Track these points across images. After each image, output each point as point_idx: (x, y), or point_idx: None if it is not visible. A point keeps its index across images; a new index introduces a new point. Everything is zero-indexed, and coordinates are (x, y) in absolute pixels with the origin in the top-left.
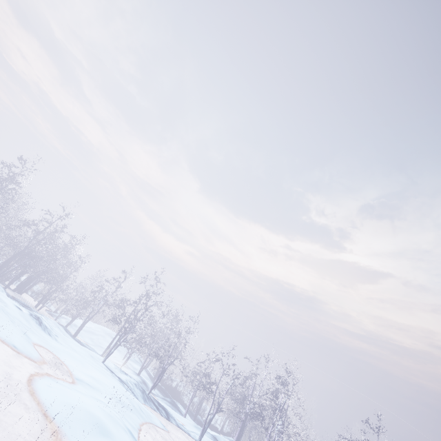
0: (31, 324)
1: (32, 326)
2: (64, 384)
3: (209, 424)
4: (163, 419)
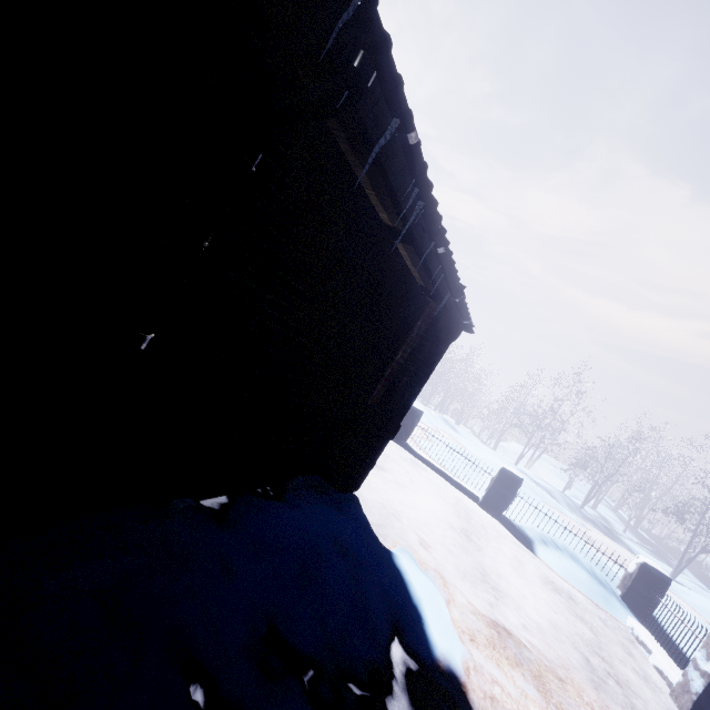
0: (438, 421)
1: (439, 423)
2: None
3: (687, 563)
4: (602, 535)
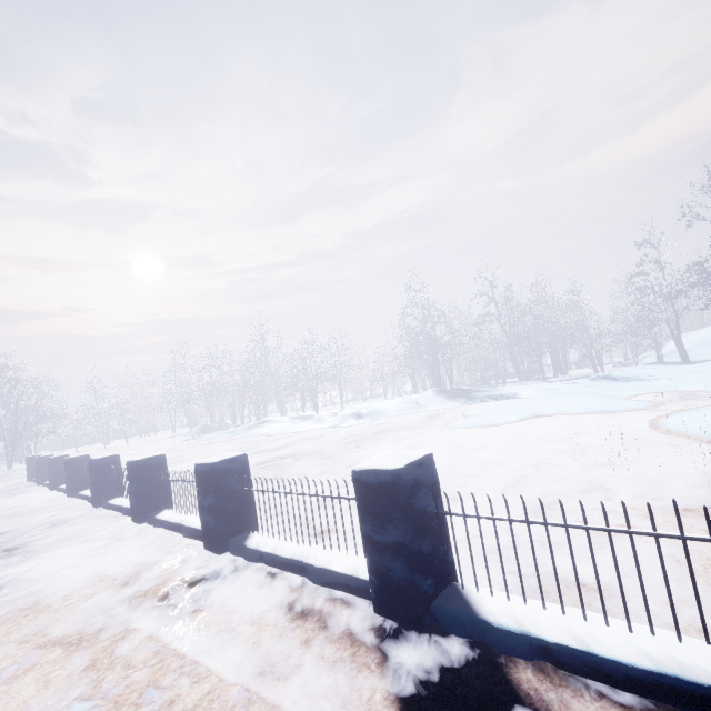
0: (603, 387)
1: (607, 387)
2: None
3: None
4: None
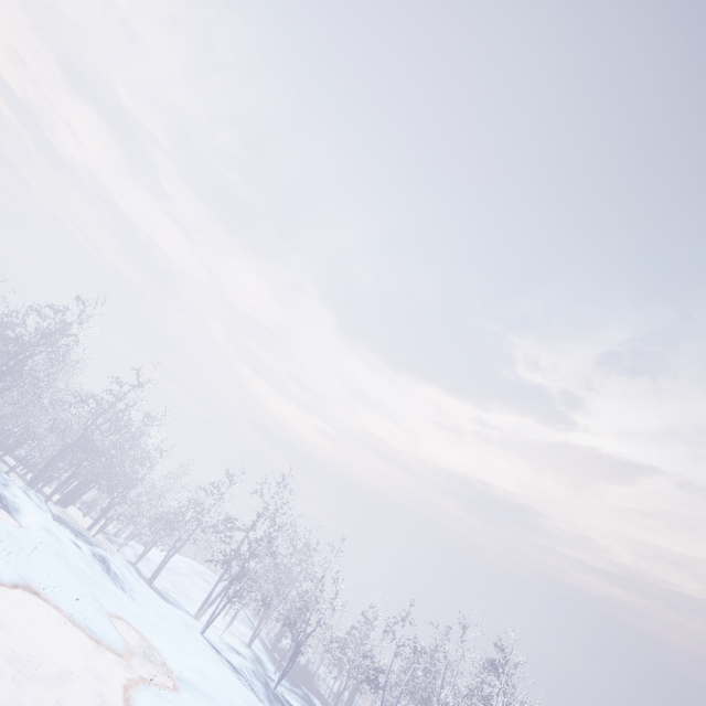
0: (96, 574)
1: (99, 578)
2: (169, 698)
3: None
4: None
